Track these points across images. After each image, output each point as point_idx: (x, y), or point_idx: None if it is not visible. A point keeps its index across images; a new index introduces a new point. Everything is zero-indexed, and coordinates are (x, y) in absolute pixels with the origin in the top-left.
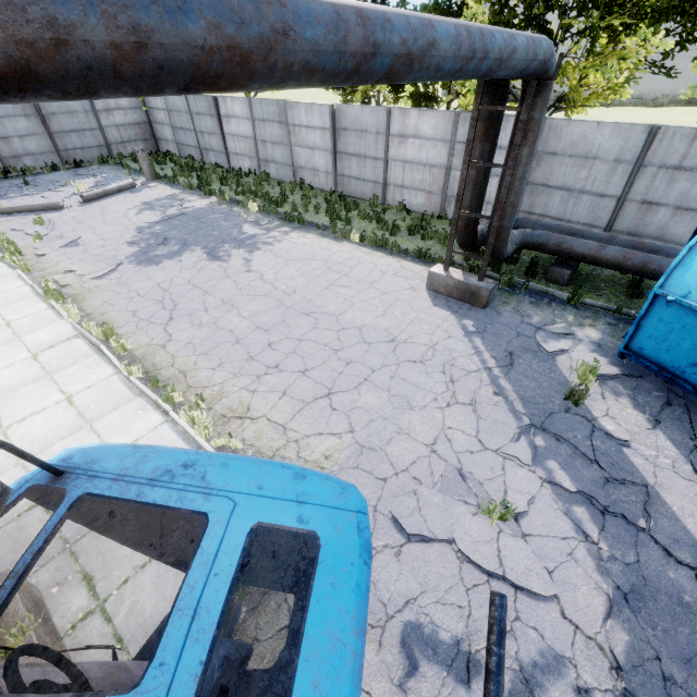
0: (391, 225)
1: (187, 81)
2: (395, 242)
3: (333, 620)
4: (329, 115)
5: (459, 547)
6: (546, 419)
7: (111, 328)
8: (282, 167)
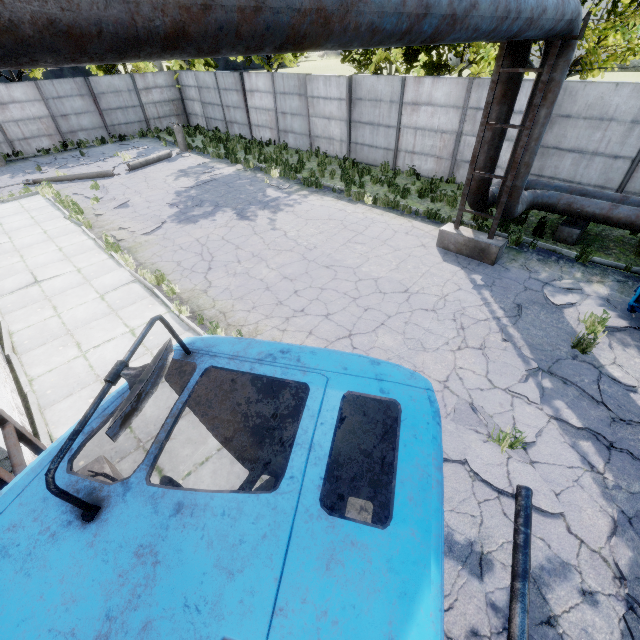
0: (402, 189)
1: (283, 40)
2: (407, 204)
3: (419, 458)
4: (346, 87)
5: (471, 467)
6: (553, 365)
7: (162, 275)
8: (300, 136)
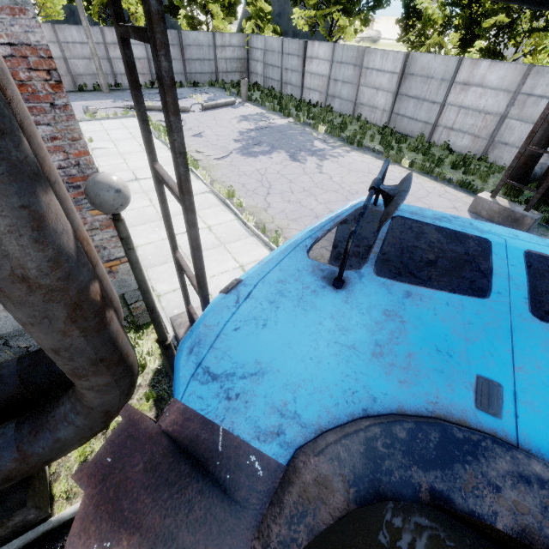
0: (437, 158)
1: None
2: (441, 171)
3: None
4: (402, 61)
5: None
6: None
7: (233, 190)
8: (345, 102)
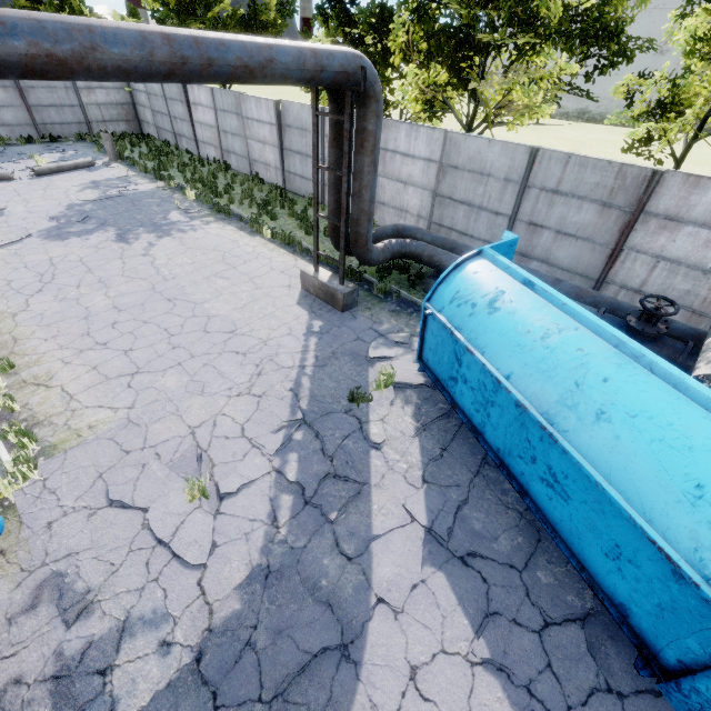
0: (310, 225)
1: None
2: (301, 241)
3: None
4: (274, 111)
5: (148, 515)
6: (320, 417)
7: None
8: (241, 159)
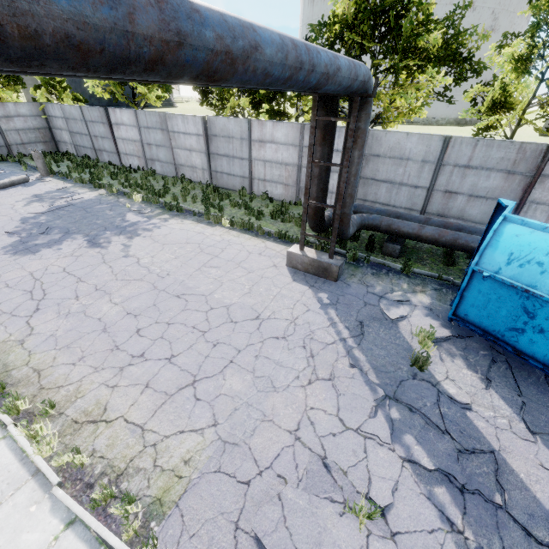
0: (256, 212)
1: None
2: (260, 225)
3: None
4: (202, 125)
5: None
6: (397, 388)
7: None
8: (166, 164)
